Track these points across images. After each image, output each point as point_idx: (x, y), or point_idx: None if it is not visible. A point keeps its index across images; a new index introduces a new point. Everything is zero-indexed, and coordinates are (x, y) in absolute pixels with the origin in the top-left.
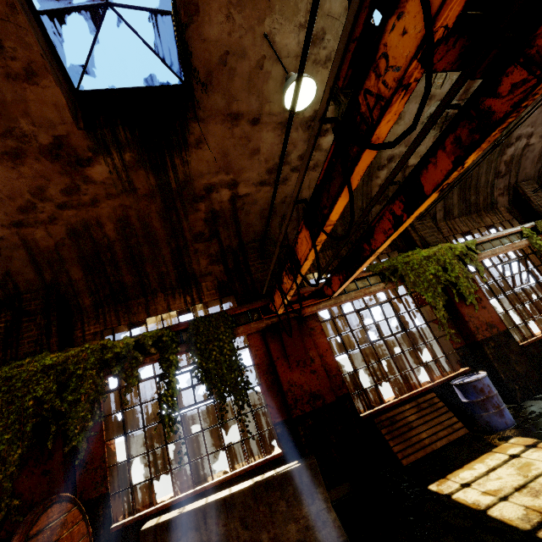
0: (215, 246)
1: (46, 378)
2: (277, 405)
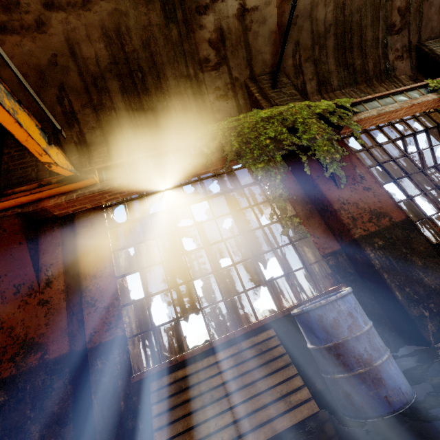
0: None
1: None
2: None
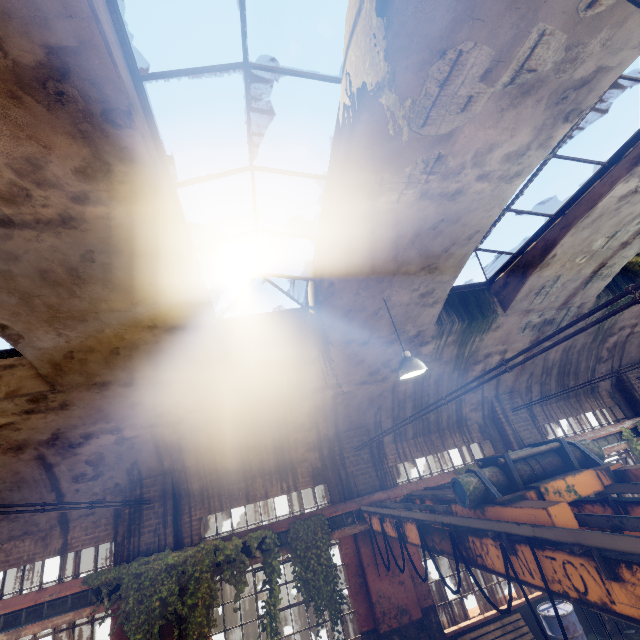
0: (313, 434)
1: (169, 579)
2: (364, 612)
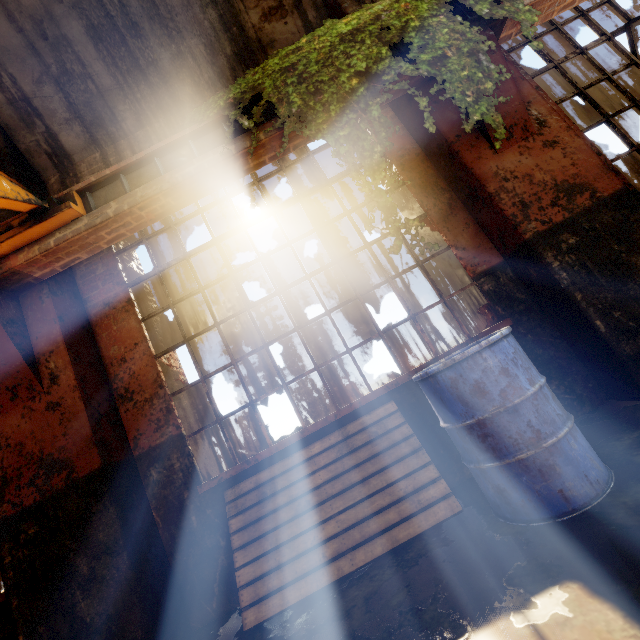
0: None
1: None
2: None
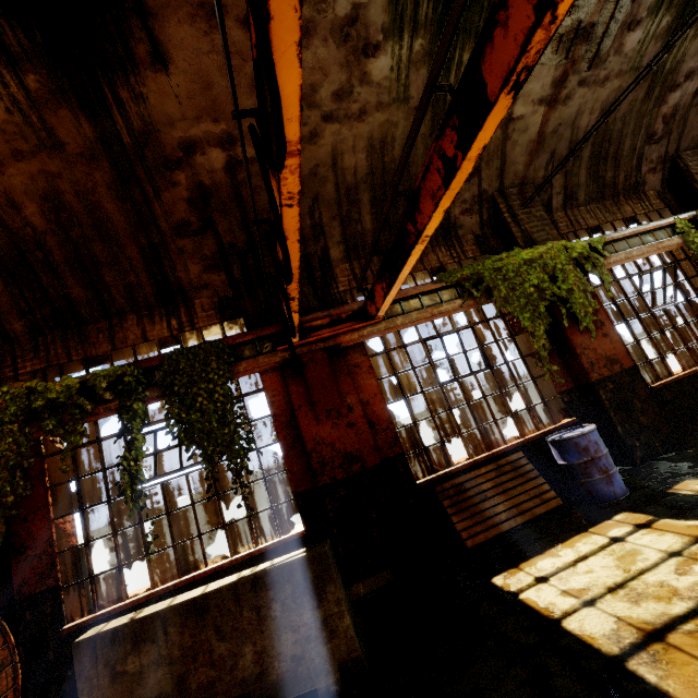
0: (210, 243)
1: None
2: (300, 469)
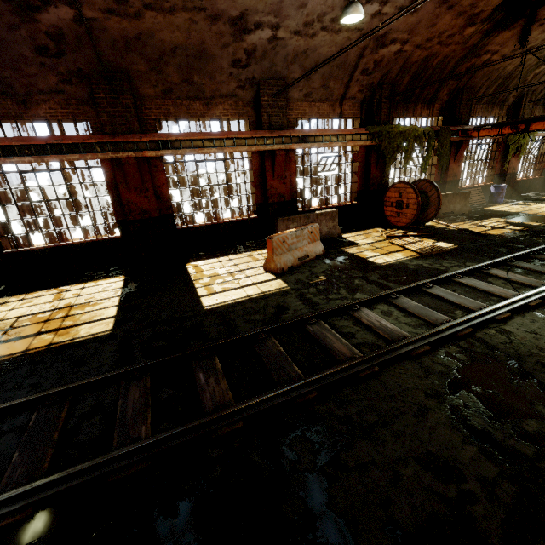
0: (455, 84)
1: (400, 137)
2: (438, 175)
